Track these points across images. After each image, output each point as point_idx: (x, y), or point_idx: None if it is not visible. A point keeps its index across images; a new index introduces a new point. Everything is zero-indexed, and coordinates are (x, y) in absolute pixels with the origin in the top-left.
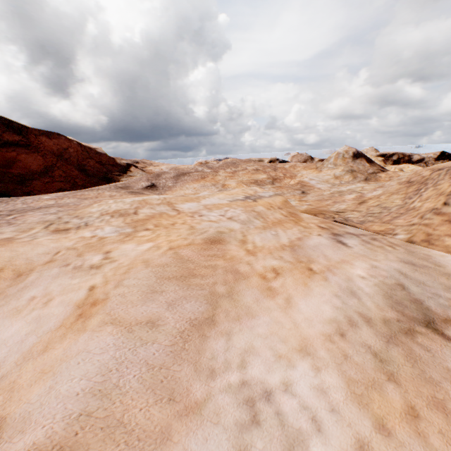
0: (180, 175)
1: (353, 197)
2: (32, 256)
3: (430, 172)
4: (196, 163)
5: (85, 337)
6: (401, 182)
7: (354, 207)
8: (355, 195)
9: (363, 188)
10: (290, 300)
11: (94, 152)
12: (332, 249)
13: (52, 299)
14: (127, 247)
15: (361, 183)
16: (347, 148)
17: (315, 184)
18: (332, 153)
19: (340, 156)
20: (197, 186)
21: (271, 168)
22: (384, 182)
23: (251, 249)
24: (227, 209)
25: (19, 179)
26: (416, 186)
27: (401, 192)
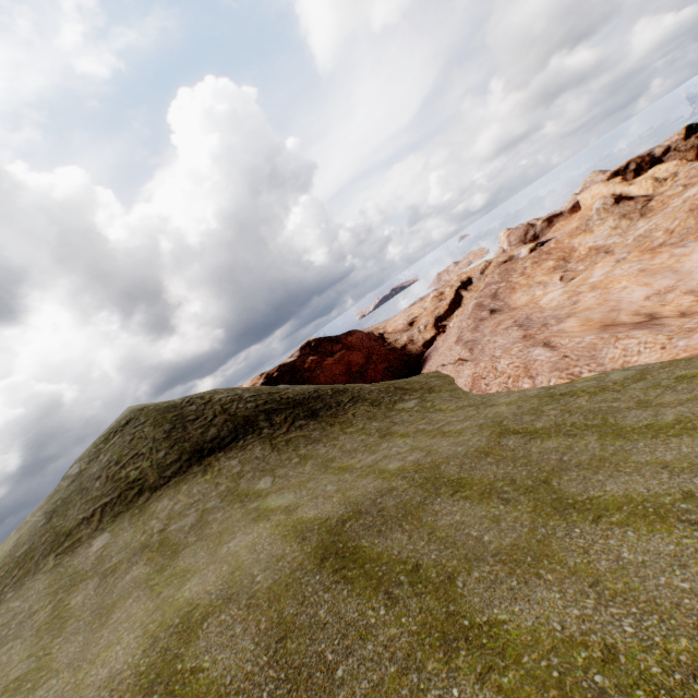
0: (494, 297)
1: (661, 233)
2: (594, 303)
3: (697, 201)
4: (430, 299)
5: (656, 283)
6: (686, 212)
7: (668, 237)
8: (661, 231)
9: (655, 225)
10: (689, 260)
11: (366, 334)
12: (685, 249)
13: (632, 291)
14: (618, 286)
15: (641, 220)
16: (601, 201)
17: (604, 243)
18: (590, 212)
19: (600, 210)
20: (520, 294)
21: (542, 254)
22: (659, 208)
23: (659, 264)
24: (619, 268)
25: (359, 374)
26: (695, 211)
27: (689, 217)
